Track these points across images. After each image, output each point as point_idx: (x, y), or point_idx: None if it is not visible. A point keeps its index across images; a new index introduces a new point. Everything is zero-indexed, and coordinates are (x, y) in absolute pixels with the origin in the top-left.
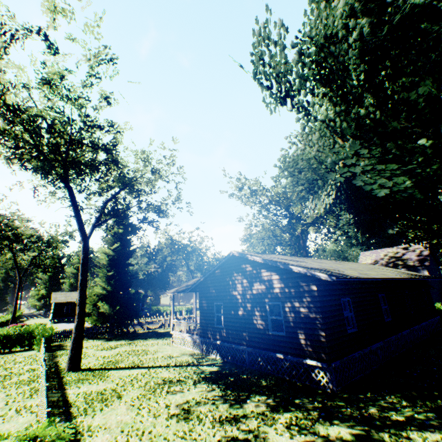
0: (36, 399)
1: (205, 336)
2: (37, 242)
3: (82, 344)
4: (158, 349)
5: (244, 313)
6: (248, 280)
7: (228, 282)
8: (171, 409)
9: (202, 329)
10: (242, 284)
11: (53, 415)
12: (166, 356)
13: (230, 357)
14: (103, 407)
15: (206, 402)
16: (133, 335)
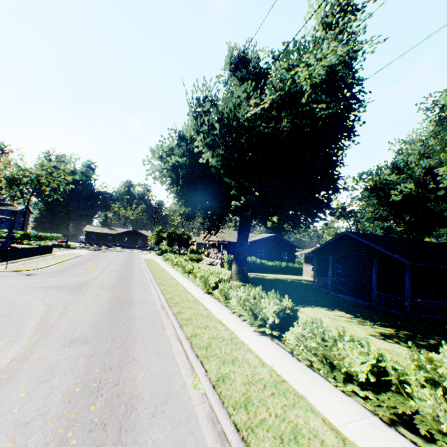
0: None
1: None
2: None
3: None
4: None
5: None
6: None
7: None
8: None
9: None
10: None
11: None
12: None
13: None
14: None
15: None
16: None
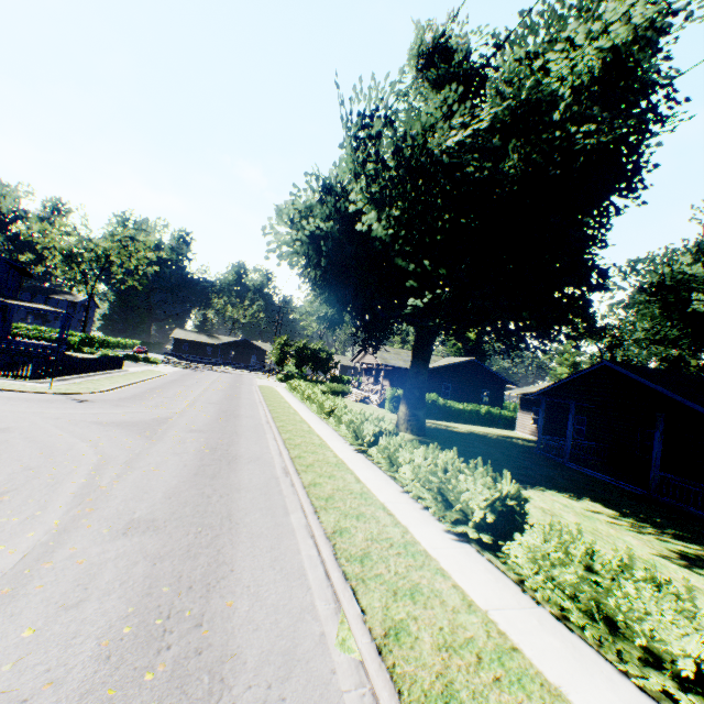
0: None
1: None
2: None
3: None
4: None
5: None
6: None
7: None
8: None
9: None
10: None
11: None
12: None
13: None
14: None
15: None
16: None
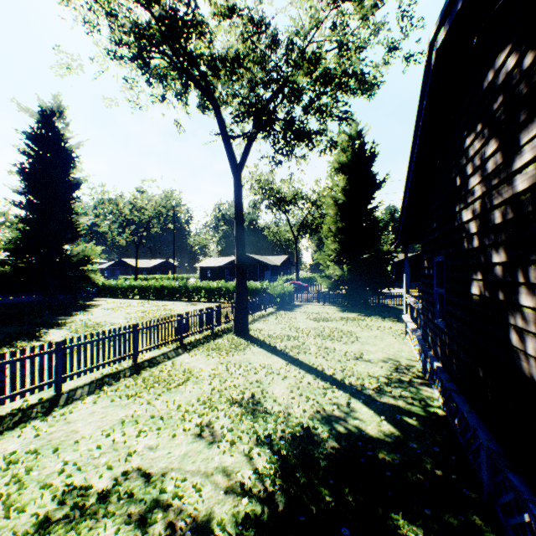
0: (157, 352)
1: (424, 340)
2: (307, 203)
3: (244, 306)
4: (369, 337)
5: (481, 295)
6: (498, 138)
7: (453, 185)
8: (110, 472)
9: (421, 322)
10: (480, 173)
11: (110, 377)
12: (354, 352)
13: (456, 421)
14: (129, 394)
15: (141, 525)
16: (379, 311)
